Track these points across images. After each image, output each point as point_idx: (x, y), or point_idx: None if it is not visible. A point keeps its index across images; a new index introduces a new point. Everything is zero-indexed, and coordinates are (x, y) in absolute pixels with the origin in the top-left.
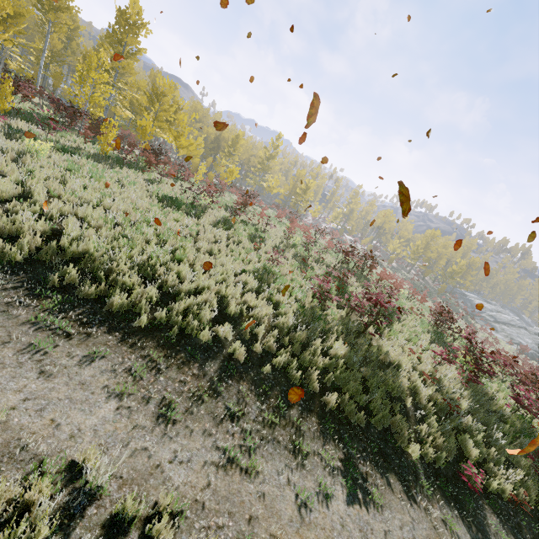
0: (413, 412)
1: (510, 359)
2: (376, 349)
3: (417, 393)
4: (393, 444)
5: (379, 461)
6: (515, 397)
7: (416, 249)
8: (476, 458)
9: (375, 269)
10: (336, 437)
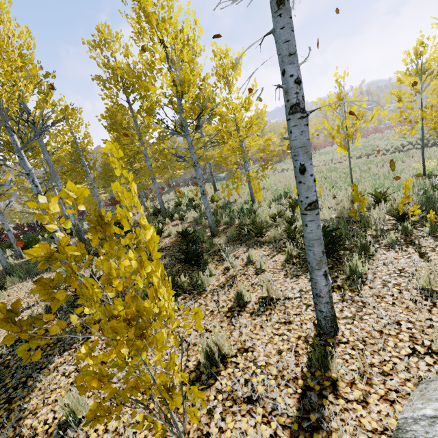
0: None
1: None
2: None
3: None
4: None
5: None
6: None
7: None
8: None
9: None
10: None
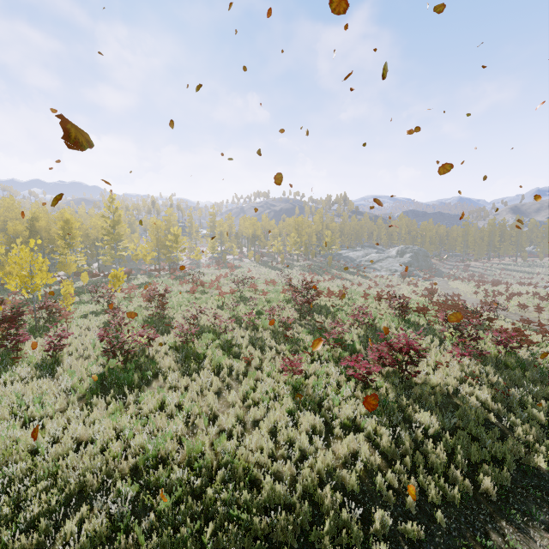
0: (499, 422)
1: (445, 304)
2: (438, 391)
3: (484, 403)
4: (528, 470)
5: (548, 501)
6: (492, 339)
7: (294, 241)
8: (547, 420)
9: (321, 293)
10: (525, 519)
